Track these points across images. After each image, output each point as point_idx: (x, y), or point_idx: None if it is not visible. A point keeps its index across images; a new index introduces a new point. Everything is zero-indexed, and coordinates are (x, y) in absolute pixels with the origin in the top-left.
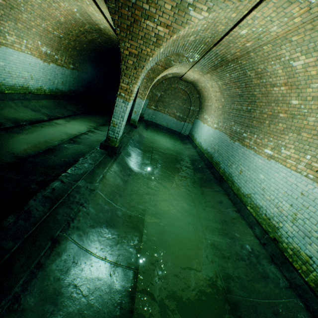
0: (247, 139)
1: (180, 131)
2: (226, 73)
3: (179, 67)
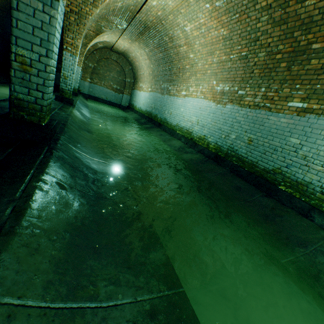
0: (172, 90)
1: (120, 104)
2: (150, 40)
3: (109, 34)
